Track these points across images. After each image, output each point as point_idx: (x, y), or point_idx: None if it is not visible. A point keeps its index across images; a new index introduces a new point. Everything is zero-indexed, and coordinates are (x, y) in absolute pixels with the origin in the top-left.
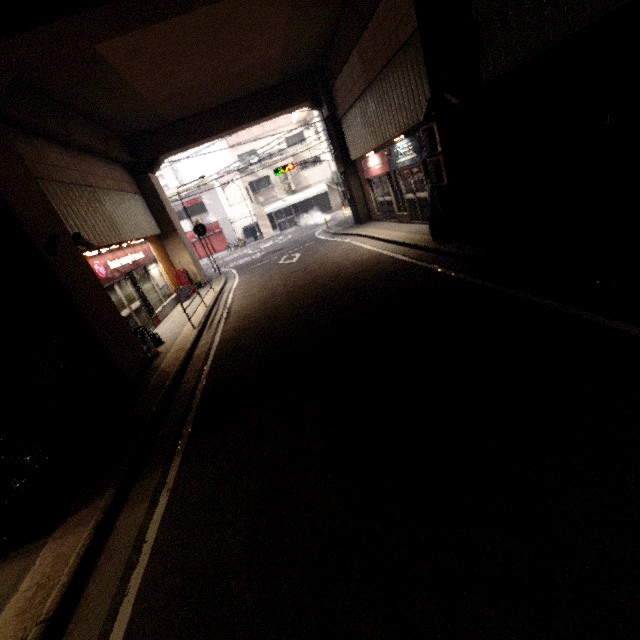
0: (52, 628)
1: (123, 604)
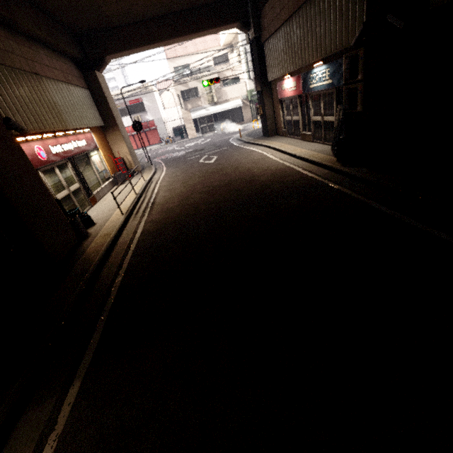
0: None
1: None
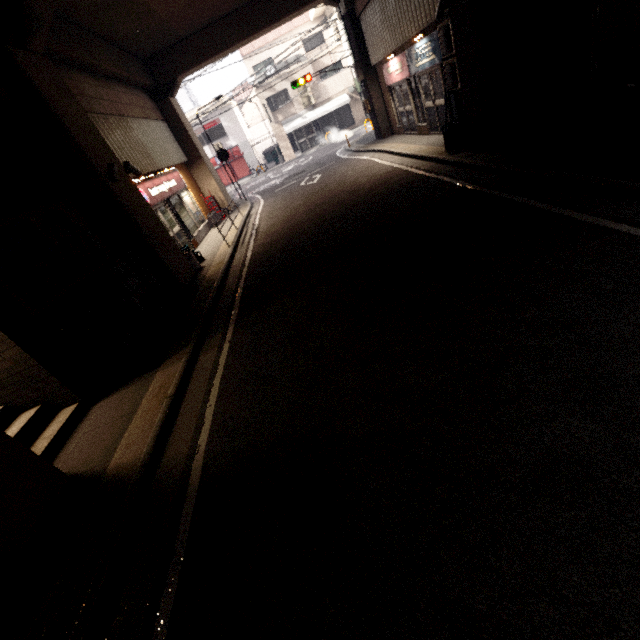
0: (175, 400)
1: (213, 388)
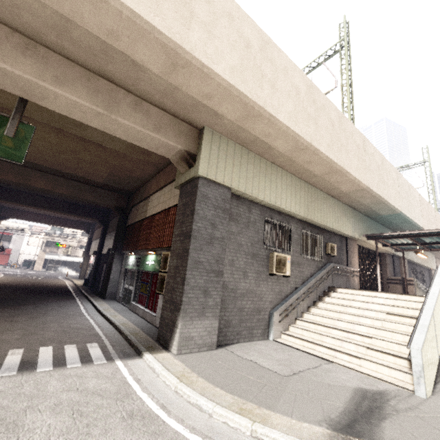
0: None
1: None
